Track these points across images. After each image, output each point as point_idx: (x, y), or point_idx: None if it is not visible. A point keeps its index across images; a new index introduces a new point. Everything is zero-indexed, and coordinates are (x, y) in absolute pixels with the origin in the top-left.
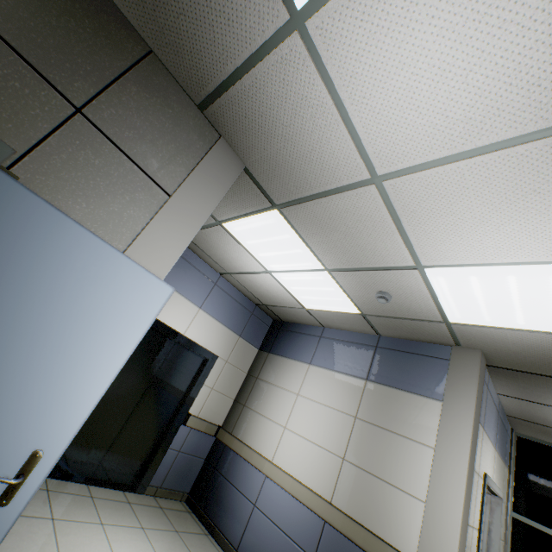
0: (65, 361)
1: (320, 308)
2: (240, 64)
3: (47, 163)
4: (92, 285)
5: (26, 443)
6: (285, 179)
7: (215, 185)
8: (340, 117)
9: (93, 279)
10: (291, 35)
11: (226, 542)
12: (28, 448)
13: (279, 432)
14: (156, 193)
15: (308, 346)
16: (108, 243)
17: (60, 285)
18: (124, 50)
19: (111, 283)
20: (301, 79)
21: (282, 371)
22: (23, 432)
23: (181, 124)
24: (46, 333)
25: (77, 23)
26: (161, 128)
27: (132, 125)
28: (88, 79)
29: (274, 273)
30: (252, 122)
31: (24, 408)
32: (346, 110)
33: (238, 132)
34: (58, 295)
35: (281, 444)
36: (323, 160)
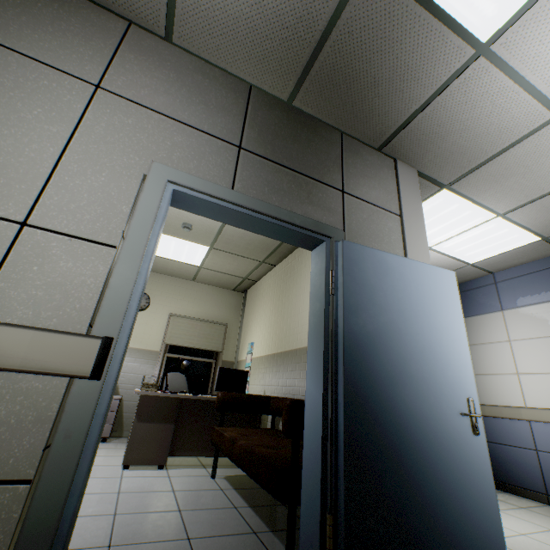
0: (443, 340)
1: (488, 256)
2: (423, 102)
3: (352, 230)
4: (422, 288)
5: (460, 395)
6: (457, 161)
7: (413, 193)
8: (520, 89)
9: (420, 284)
10: (474, 61)
11: (528, 491)
12: (463, 398)
13: (513, 380)
14: (393, 218)
15: (486, 297)
16: (411, 259)
17: (412, 294)
18: (334, 142)
19: (428, 283)
20: (482, 83)
21: (474, 329)
22: (455, 389)
23: (376, 167)
24: (425, 326)
25: (314, 144)
26: (371, 176)
27: (361, 184)
28: (334, 171)
29: (435, 247)
30: (428, 135)
31: (446, 374)
32: (526, 82)
33: (413, 148)
34: (415, 301)
35: (525, 389)
36: (501, 127)
